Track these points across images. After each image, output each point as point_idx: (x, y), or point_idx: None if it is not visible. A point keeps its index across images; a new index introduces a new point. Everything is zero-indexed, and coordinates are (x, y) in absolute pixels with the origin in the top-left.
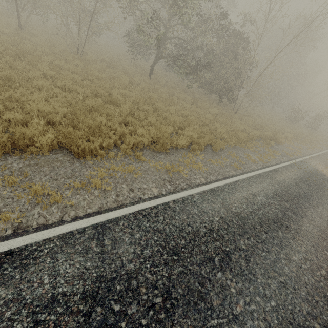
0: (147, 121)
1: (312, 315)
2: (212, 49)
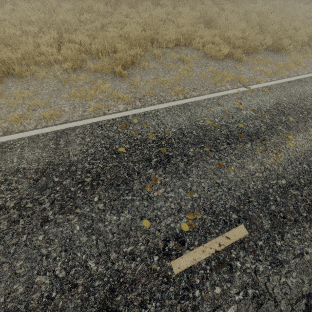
0: (292, 26)
1: None
2: None
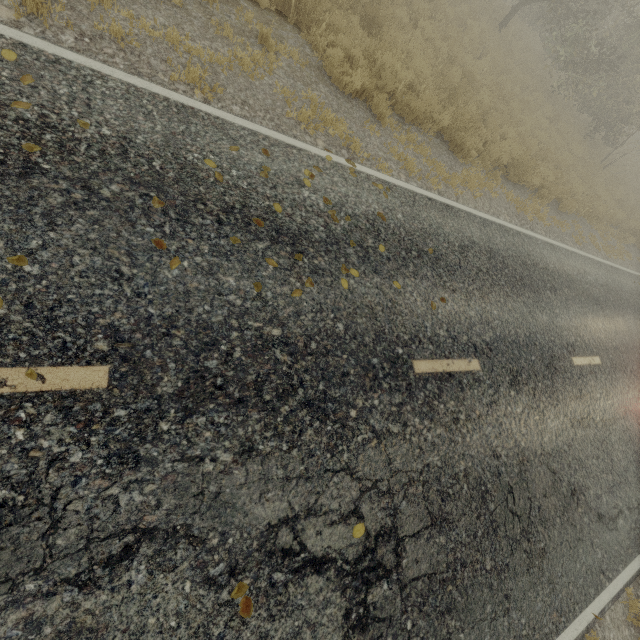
0: (503, 131)
1: (594, 346)
2: None
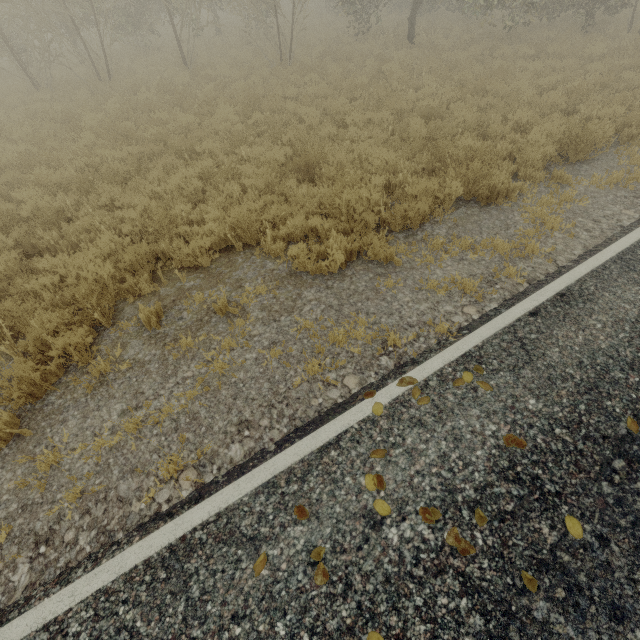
0: (512, 122)
1: None
2: None
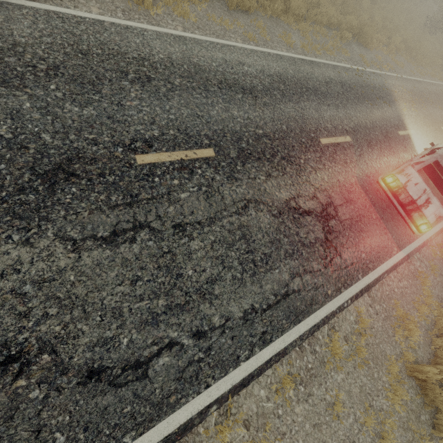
0: None
1: (209, 137)
2: None
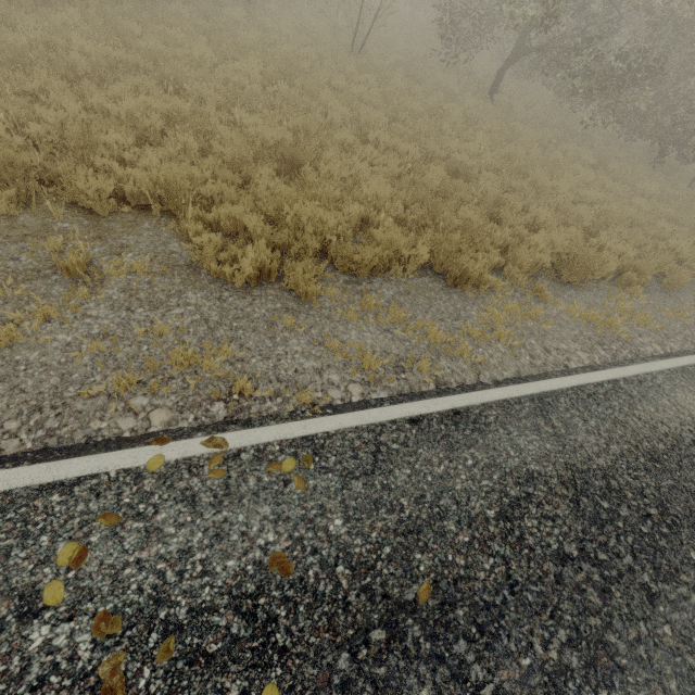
0: (530, 216)
1: None
2: (676, 21)
